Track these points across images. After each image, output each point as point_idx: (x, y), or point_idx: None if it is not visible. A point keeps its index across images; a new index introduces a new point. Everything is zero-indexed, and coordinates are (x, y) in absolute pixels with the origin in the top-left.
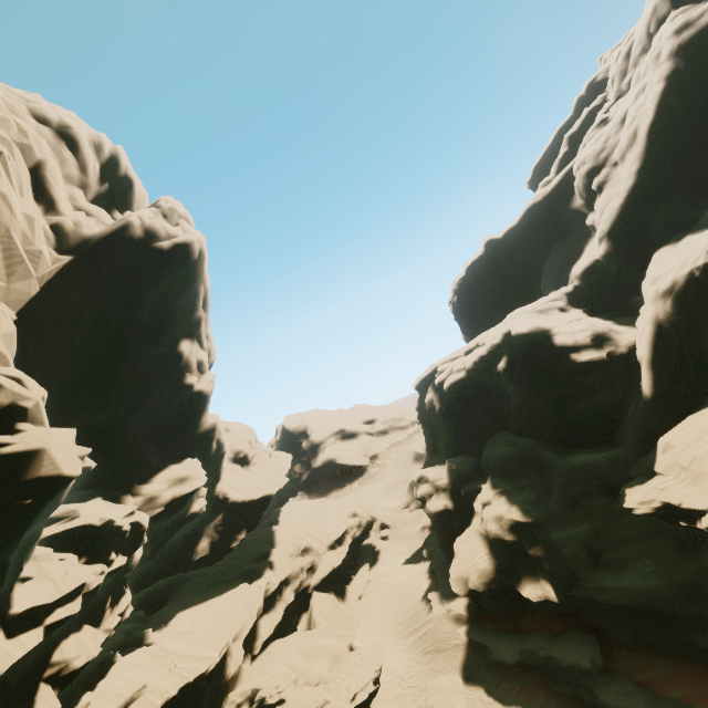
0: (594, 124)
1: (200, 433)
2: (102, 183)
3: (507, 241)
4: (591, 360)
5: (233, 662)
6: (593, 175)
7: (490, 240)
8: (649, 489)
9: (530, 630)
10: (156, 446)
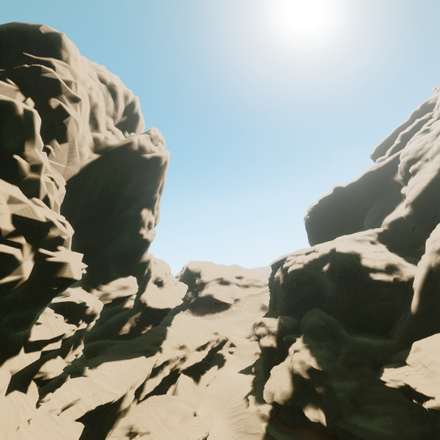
0: (420, 131)
1: (140, 262)
2: (123, 116)
3: (348, 190)
4: (382, 280)
5: (127, 400)
6: (411, 163)
7: (338, 187)
8: (399, 372)
9: (305, 438)
10: (115, 264)
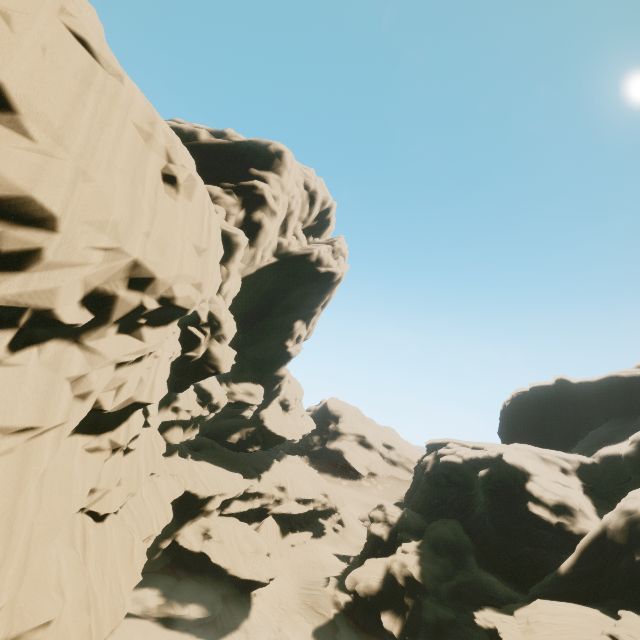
0: None
1: (275, 375)
2: (314, 220)
3: (578, 389)
4: (540, 516)
5: (213, 504)
6: None
7: (563, 379)
8: (497, 616)
9: None
10: (251, 367)
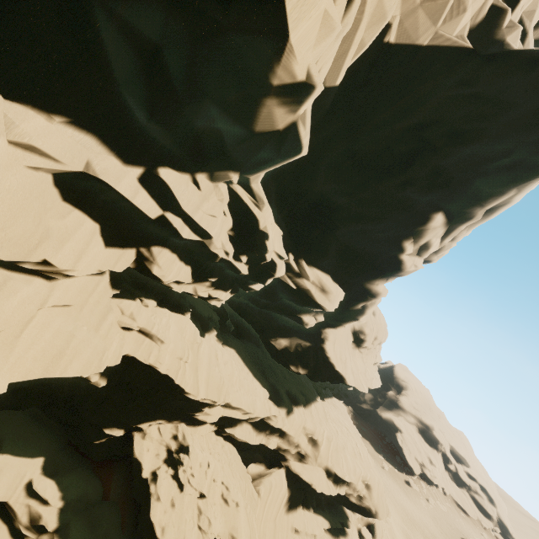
0: None
1: (365, 286)
2: None
3: None
4: None
5: (206, 414)
6: None
7: None
8: None
9: None
10: (337, 257)
